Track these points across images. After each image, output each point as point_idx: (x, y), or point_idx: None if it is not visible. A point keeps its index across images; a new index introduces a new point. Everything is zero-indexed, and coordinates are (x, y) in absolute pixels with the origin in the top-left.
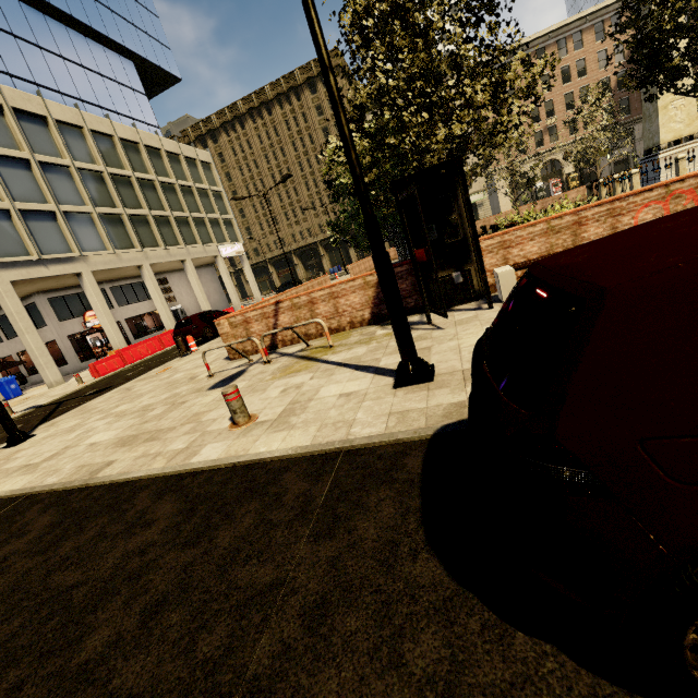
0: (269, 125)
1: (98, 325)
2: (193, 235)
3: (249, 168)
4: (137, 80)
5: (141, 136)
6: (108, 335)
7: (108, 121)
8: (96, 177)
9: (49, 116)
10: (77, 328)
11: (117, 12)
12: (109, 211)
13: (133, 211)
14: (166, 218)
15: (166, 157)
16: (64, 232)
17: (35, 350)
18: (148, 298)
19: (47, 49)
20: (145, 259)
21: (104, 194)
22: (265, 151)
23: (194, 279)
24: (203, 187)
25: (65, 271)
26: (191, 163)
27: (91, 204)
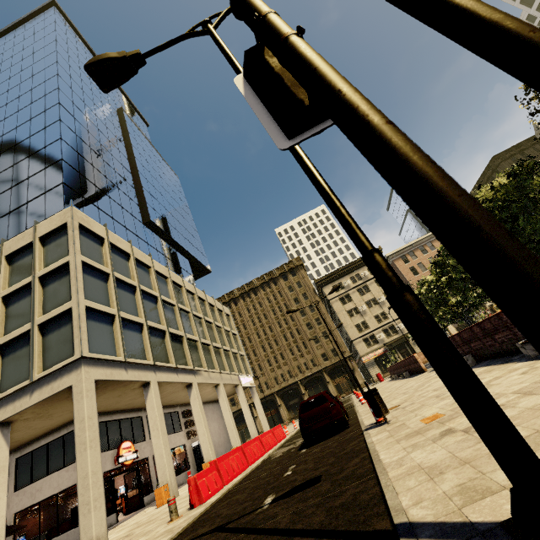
0: (255, 301)
1: (129, 461)
2: (223, 363)
3: (239, 330)
4: (190, 268)
5: (196, 291)
6: (158, 462)
7: (181, 278)
8: (170, 308)
9: (152, 267)
10: (109, 464)
11: (186, 238)
12: (176, 332)
13: (190, 335)
14: (207, 346)
15: (208, 306)
16: (145, 342)
17: (90, 475)
18: (174, 431)
19: (151, 245)
20: (194, 377)
21: (173, 321)
22: (252, 317)
23: (226, 404)
24: (227, 329)
25: (139, 377)
26: (219, 313)
27: (166, 324)
